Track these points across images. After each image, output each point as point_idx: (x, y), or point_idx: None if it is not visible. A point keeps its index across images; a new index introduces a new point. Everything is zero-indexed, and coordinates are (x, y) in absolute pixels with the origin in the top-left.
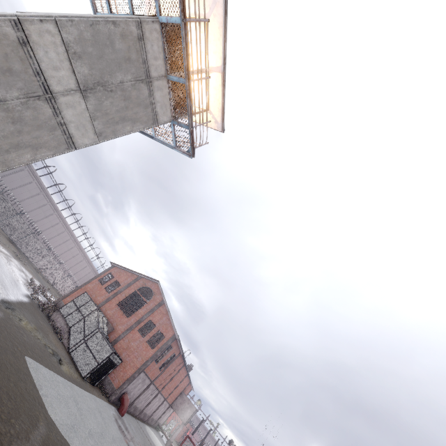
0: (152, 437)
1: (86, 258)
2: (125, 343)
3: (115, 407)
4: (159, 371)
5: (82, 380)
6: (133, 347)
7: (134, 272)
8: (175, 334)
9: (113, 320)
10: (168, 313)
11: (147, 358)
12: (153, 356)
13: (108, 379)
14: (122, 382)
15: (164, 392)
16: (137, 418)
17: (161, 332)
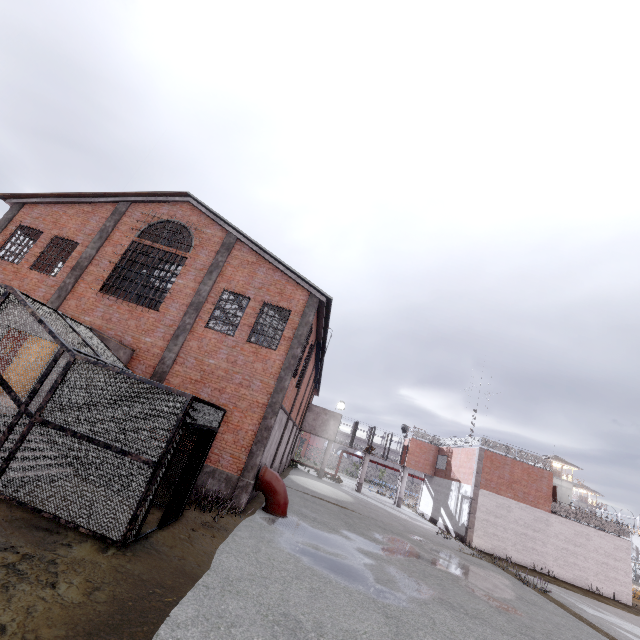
0: (314, 489)
1: None
2: (189, 370)
3: (255, 508)
4: (295, 390)
5: (121, 556)
6: (219, 368)
7: (95, 197)
8: (315, 294)
9: (115, 334)
10: (266, 257)
11: (274, 375)
12: (288, 363)
13: None
14: (243, 454)
15: (297, 420)
16: None
17: (271, 304)
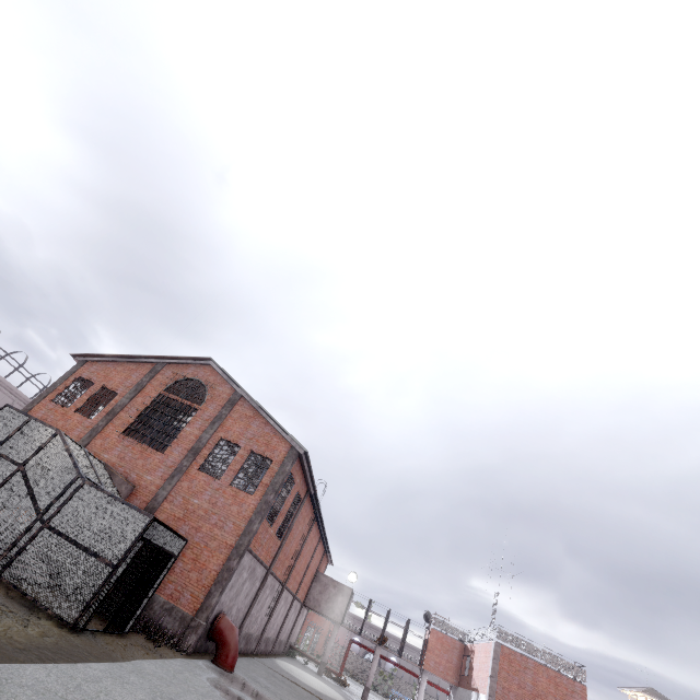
0: (298, 677)
1: (18, 400)
2: (176, 508)
3: (204, 659)
4: (277, 541)
5: (70, 633)
6: (201, 507)
7: (141, 358)
8: (295, 446)
9: (124, 471)
10: (261, 412)
11: (246, 518)
12: (260, 508)
13: (160, 603)
14: (202, 594)
15: (290, 584)
16: (255, 655)
17: (258, 453)
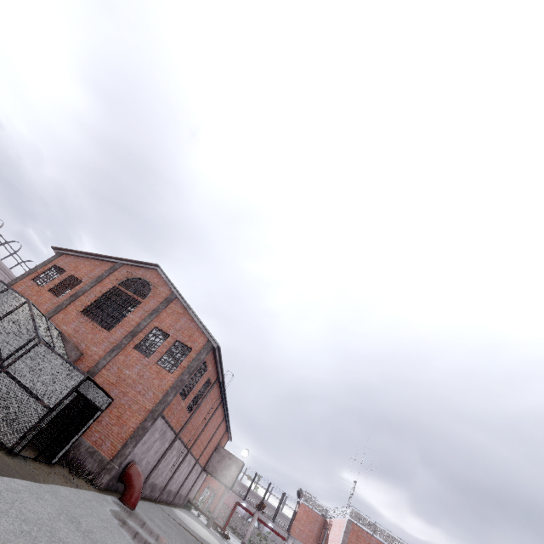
0: (189, 524)
1: (9, 278)
2: (111, 375)
3: (113, 496)
4: (187, 413)
5: (6, 455)
6: (130, 377)
7: (105, 257)
8: (211, 341)
9: (77, 341)
10: (189, 311)
11: (164, 390)
12: (176, 384)
13: (86, 446)
14: (119, 444)
15: (194, 450)
16: (158, 502)
17: (181, 342)
